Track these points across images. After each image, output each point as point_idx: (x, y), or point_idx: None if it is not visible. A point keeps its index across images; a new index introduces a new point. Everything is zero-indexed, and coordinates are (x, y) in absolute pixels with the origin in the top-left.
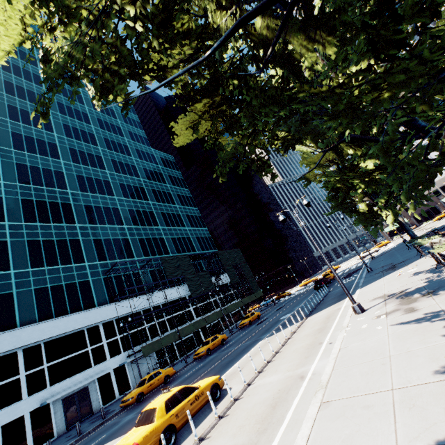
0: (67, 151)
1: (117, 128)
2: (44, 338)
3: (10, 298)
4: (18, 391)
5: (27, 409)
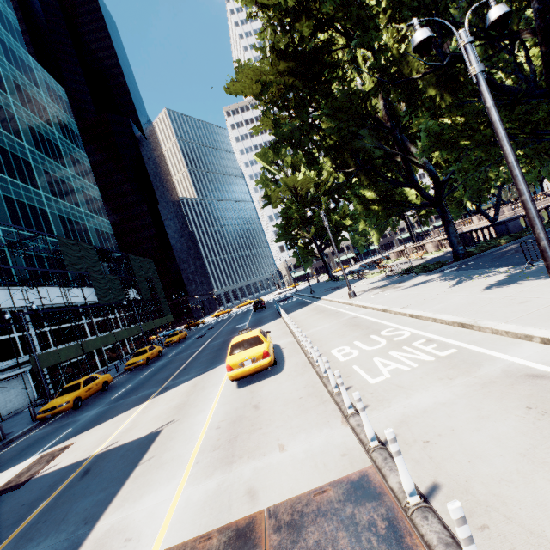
0: None
1: None
2: None
3: None
4: None
5: None
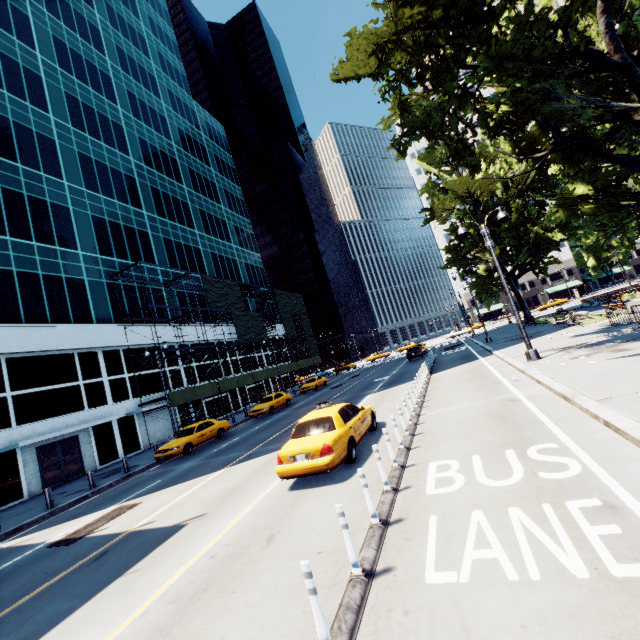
0: (48, 41)
1: (140, 38)
2: (7, 352)
3: None
4: None
5: None
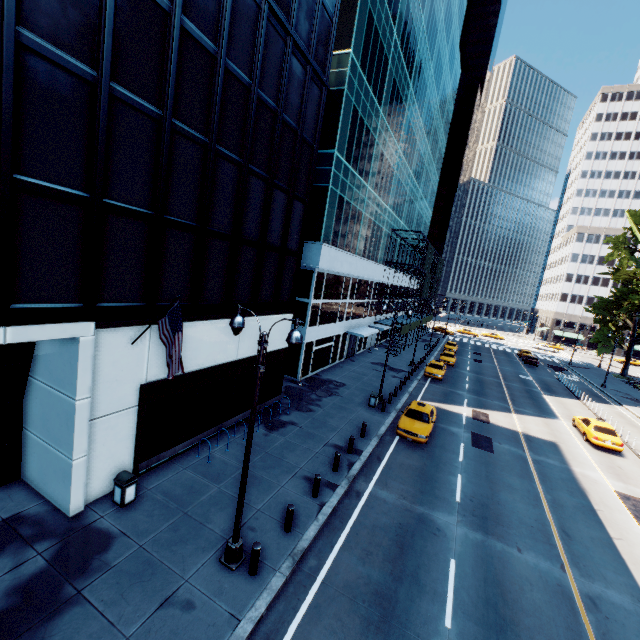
0: (429, 1)
1: None
2: (362, 276)
3: (360, 219)
4: (343, 313)
5: (342, 330)
